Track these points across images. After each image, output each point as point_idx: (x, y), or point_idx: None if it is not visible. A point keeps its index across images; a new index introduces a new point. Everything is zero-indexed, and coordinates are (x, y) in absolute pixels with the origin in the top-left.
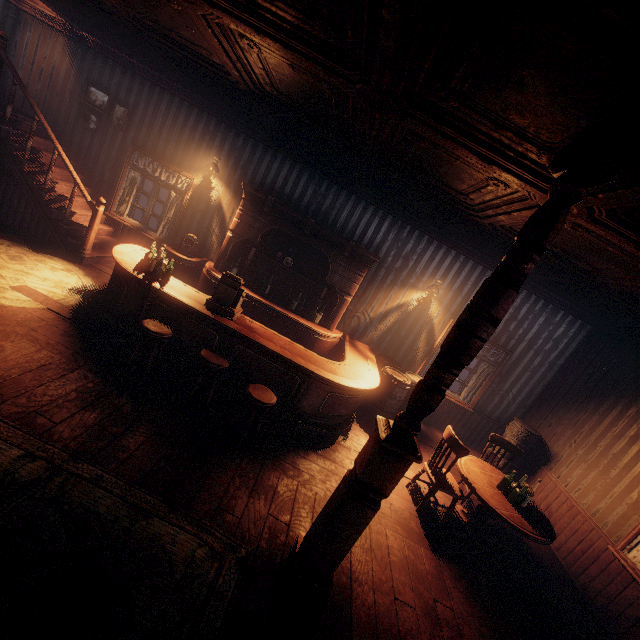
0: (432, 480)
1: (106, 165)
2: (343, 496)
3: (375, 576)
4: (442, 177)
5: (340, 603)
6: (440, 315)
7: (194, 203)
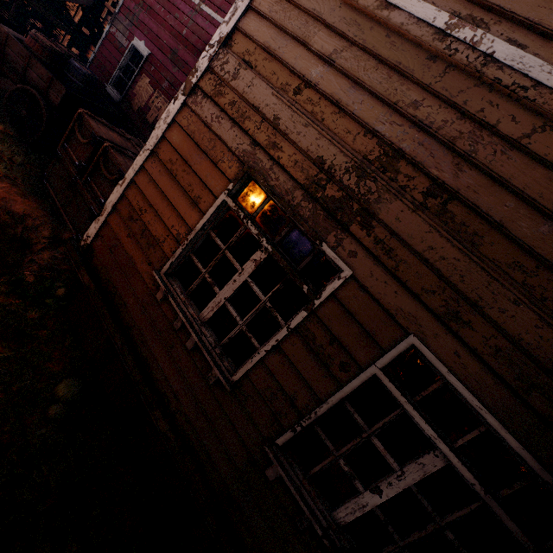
0: None
1: None
2: None
3: None
4: None
5: None
6: None
7: None
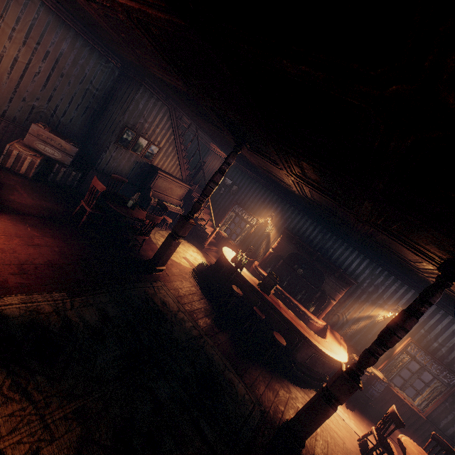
0: (376, 438)
1: (221, 208)
2: (318, 395)
3: None
4: (395, 253)
5: None
6: None
7: (256, 231)
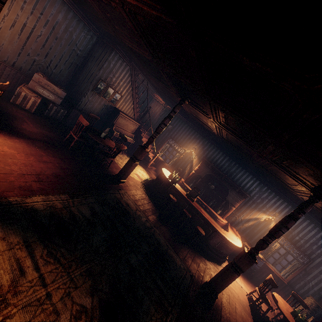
0: (259, 294)
1: (160, 140)
2: (228, 267)
3: (230, 310)
4: (280, 178)
5: (218, 307)
6: None
7: (183, 158)
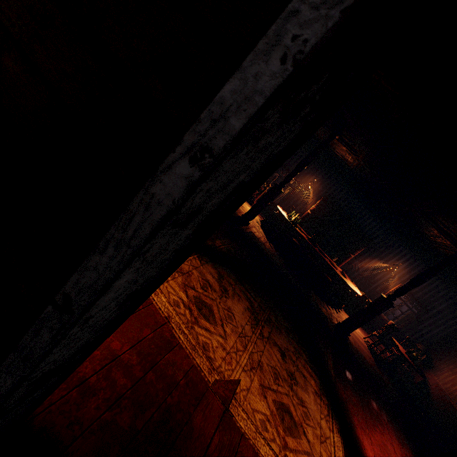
0: (378, 337)
1: None
2: (365, 310)
3: (356, 347)
4: (421, 229)
5: (349, 343)
6: (395, 279)
7: (296, 193)
